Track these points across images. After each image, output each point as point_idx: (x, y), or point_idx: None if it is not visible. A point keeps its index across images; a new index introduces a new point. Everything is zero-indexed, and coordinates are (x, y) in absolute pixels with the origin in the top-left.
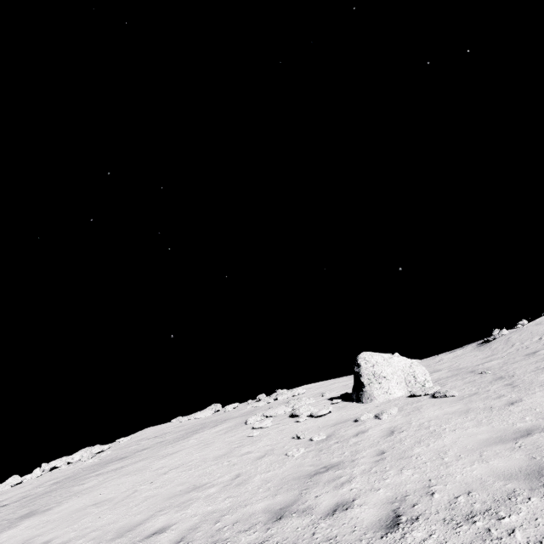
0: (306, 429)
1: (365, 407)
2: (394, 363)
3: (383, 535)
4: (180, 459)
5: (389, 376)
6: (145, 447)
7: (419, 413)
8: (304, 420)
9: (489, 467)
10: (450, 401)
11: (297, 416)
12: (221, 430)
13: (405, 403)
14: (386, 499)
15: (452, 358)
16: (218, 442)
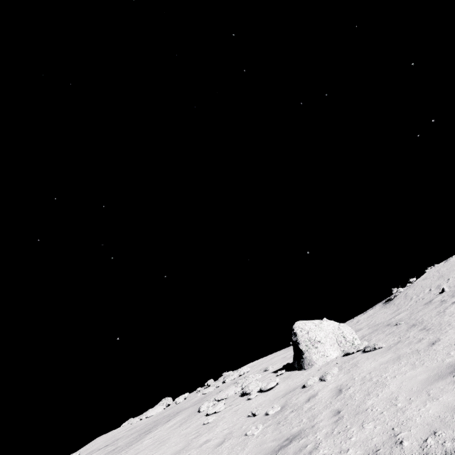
0: (259, 405)
1: (308, 373)
2: (325, 327)
3: None
4: None
5: (323, 340)
6: None
7: (358, 368)
8: (255, 396)
9: (441, 404)
10: (380, 352)
11: (247, 394)
12: (175, 424)
13: (342, 362)
14: None
15: (367, 317)
16: (173, 437)
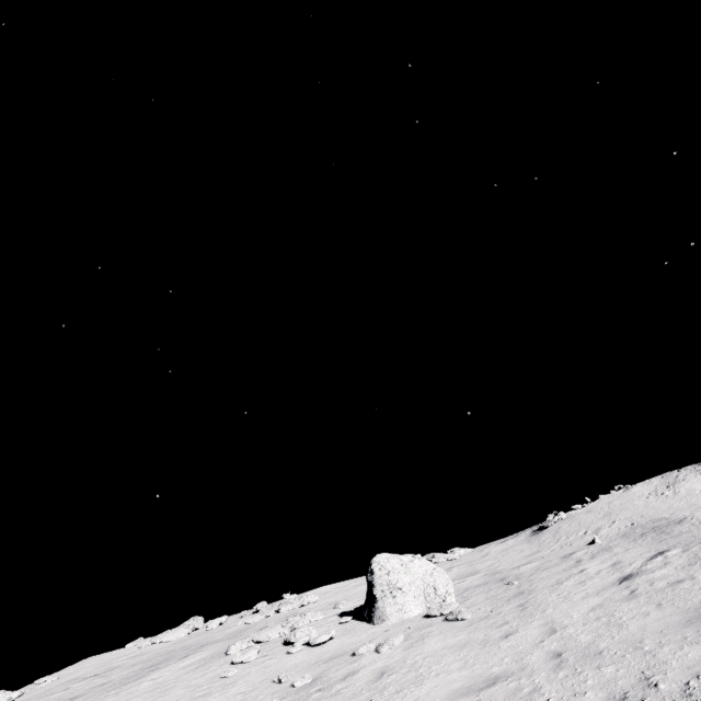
0: (294, 666)
1: (374, 631)
2: (414, 569)
3: None
4: None
5: (406, 588)
6: (76, 694)
7: (421, 645)
8: (298, 650)
9: None
10: (458, 627)
11: (292, 644)
12: (191, 665)
13: (415, 627)
14: None
15: (499, 552)
16: (179, 687)
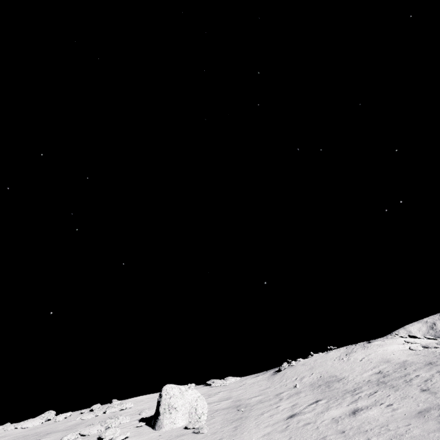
0: None
1: (153, 435)
2: (187, 396)
3: None
4: None
5: (179, 408)
6: None
7: None
8: None
9: None
10: (197, 438)
11: (102, 439)
12: None
13: (176, 435)
14: None
15: (250, 384)
16: None
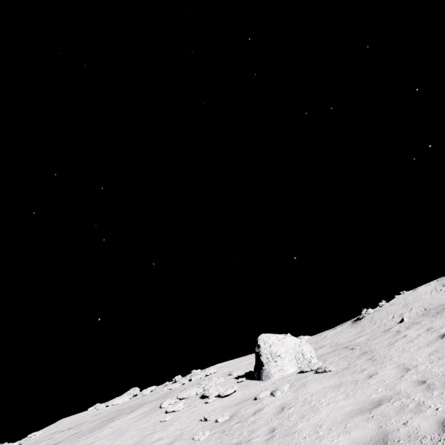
0: (213, 410)
1: (264, 384)
2: (287, 342)
3: None
4: None
5: (283, 355)
6: (58, 441)
7: (305, 388)
8: (213, 400)
9: (350, 438)
10: (328, 376)
11: (206, 397)
12: (136, 416)
13: (295, 379)
14: None
15: (334, 334)
16: (131, 430)
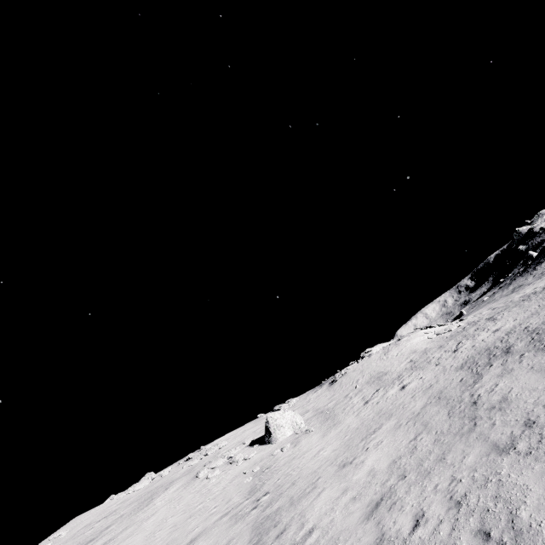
0: (246, 468)
1: (274, 446)
2: (286, 416)
3: (292, 487)
4: (167, 513)
5: (284, 425)
6: (107, 526)
7: (299, 444)
8: (241, 463)
9: (318, 459)
10: (311, 434)
11: (234, 463)
12: (178, 489)
13: (293, 439)
14: (291, 479)
15: (315, 398)
16: (186, 495)
